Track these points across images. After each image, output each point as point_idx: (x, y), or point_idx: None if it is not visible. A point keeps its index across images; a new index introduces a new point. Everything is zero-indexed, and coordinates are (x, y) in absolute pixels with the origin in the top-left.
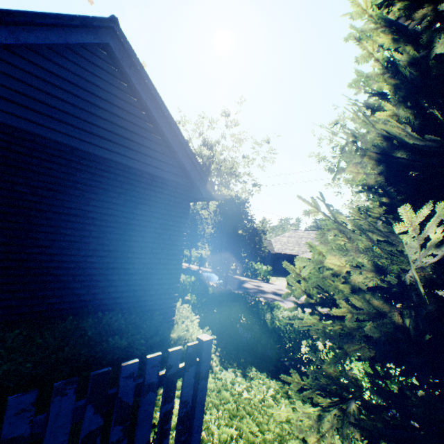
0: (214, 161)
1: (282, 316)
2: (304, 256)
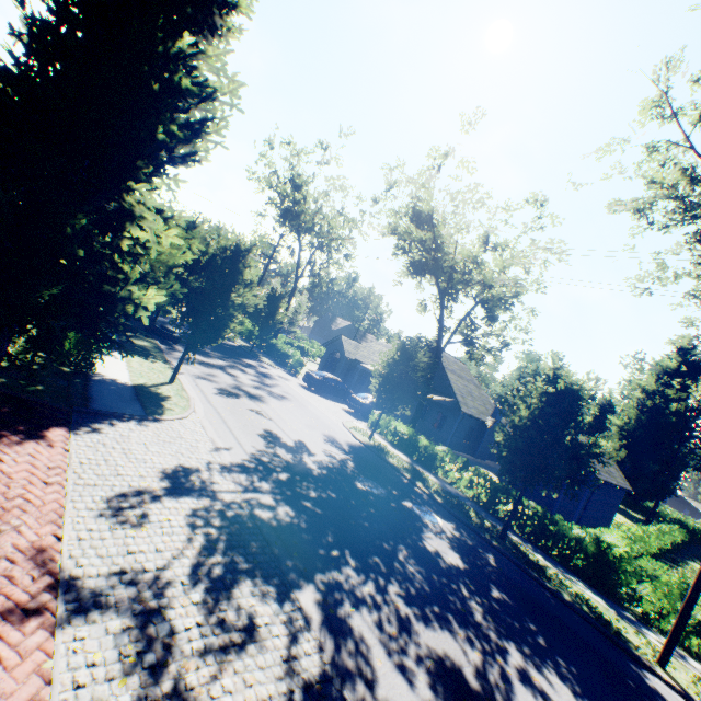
0: (304, 209)
1: None
2: (368, 366)
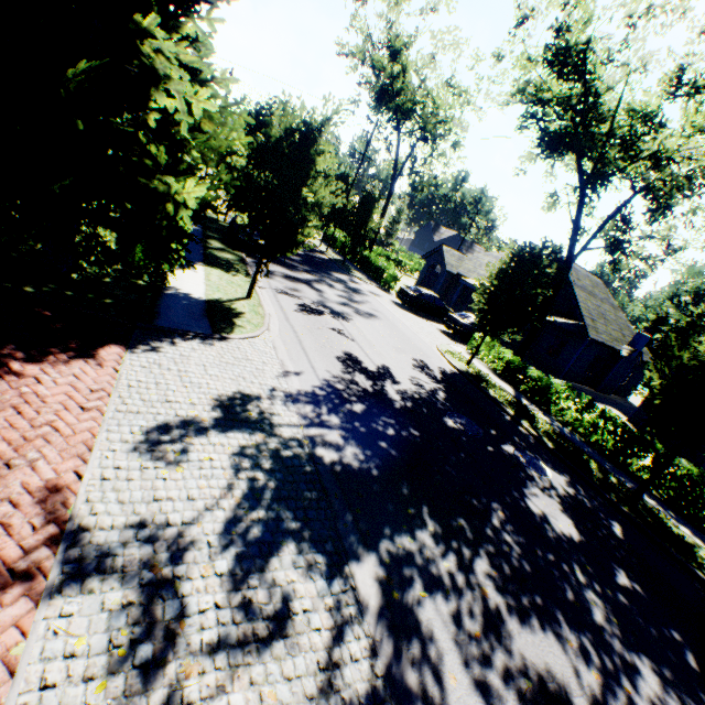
0: (403, 85)
1: None
2: (472, 281)
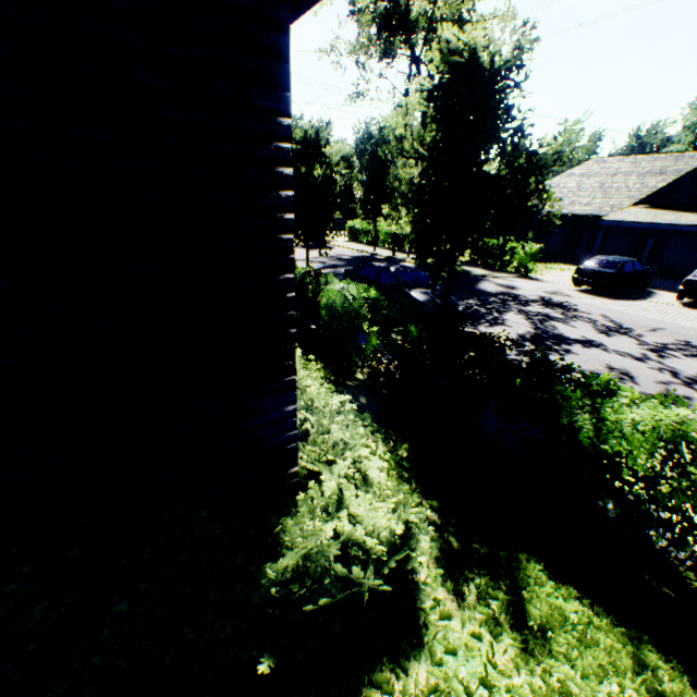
0: None
1: (633, 428)
2: (618, 217)
